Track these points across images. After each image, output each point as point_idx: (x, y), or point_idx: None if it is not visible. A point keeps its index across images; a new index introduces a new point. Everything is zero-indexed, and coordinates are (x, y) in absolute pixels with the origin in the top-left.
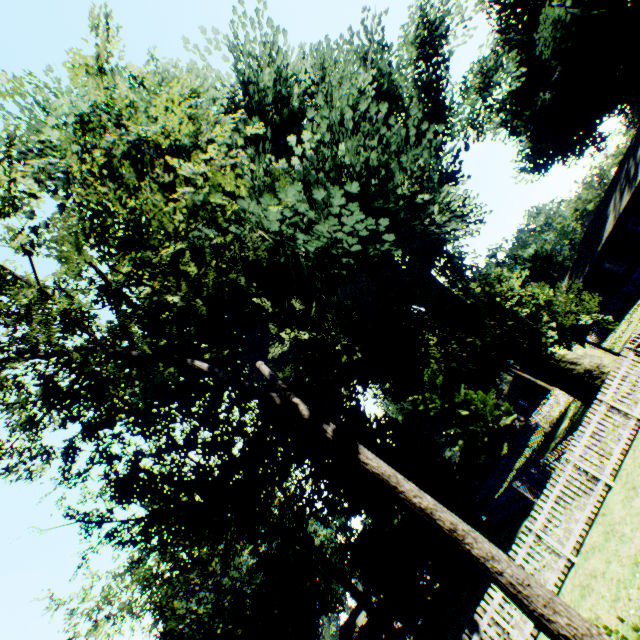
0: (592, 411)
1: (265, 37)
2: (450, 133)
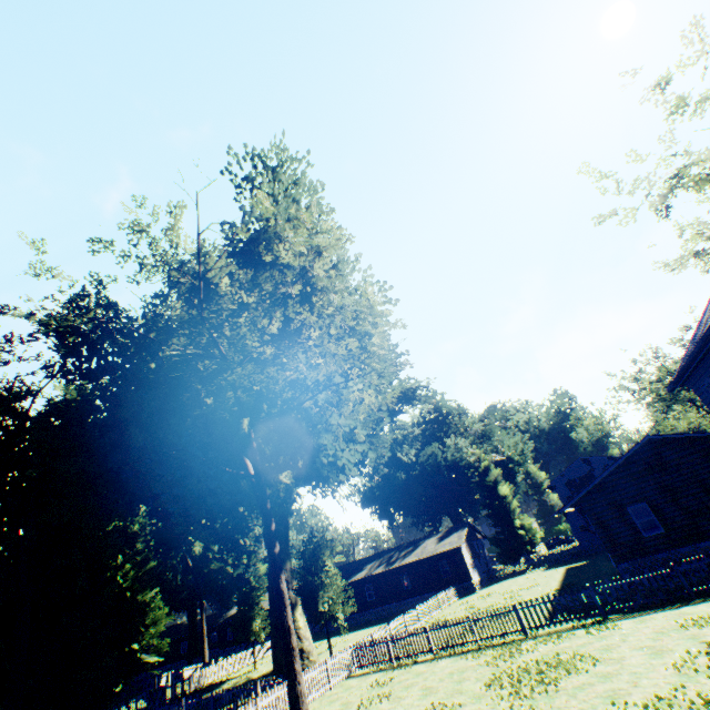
0: (320, 664)
1: None
2: None
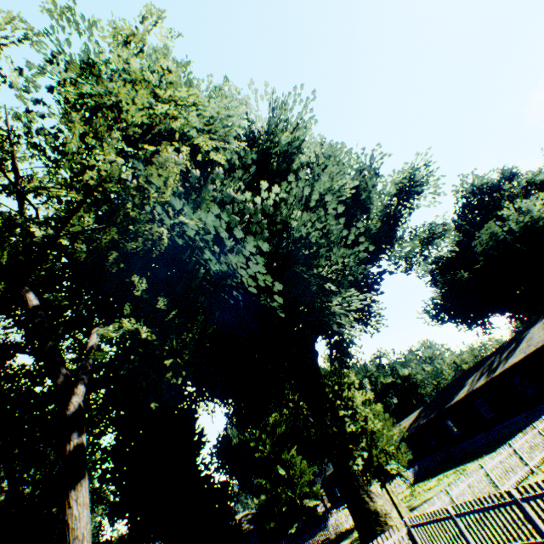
0: None
1: (298, 114)
2: (390, 254)
